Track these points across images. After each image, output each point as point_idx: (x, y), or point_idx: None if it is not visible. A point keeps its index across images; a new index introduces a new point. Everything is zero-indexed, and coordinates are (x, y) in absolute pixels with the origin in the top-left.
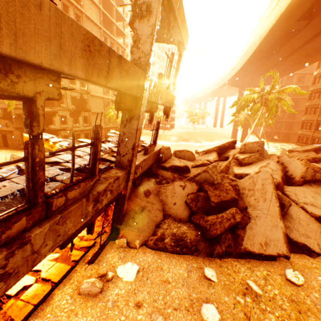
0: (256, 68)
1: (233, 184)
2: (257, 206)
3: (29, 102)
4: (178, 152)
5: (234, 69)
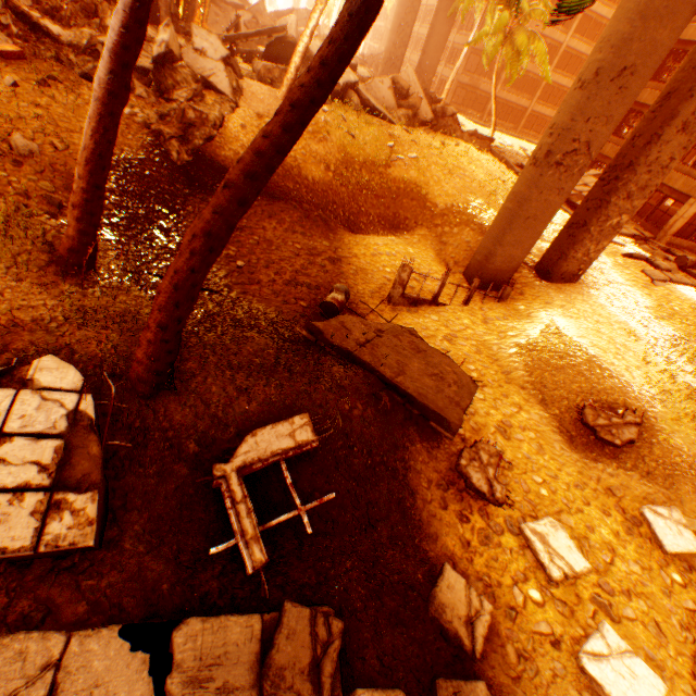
0: None
1: (275, 21)
2: None
3: None
4: None
5: None
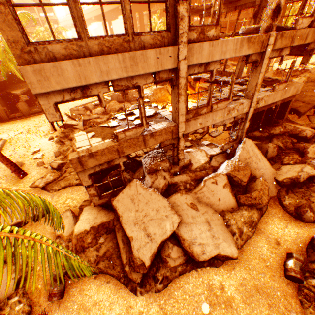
0: None
1: None
2: None
3: None
4: None
5: None
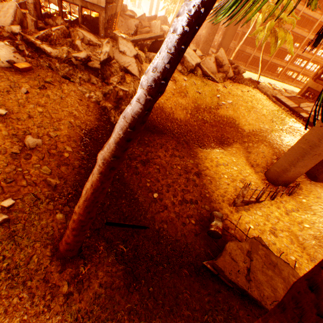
0: None
1: (150, 24)
2: (155, 31)
3: None
4: (130, 11)
5: None
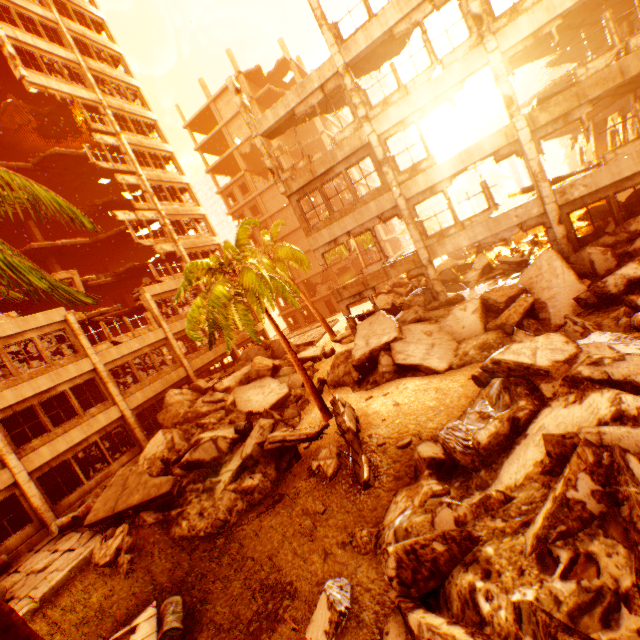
0: (569, 66)
1: None
2: None
3: (624, 116)
4: None
5: (531, 87)
